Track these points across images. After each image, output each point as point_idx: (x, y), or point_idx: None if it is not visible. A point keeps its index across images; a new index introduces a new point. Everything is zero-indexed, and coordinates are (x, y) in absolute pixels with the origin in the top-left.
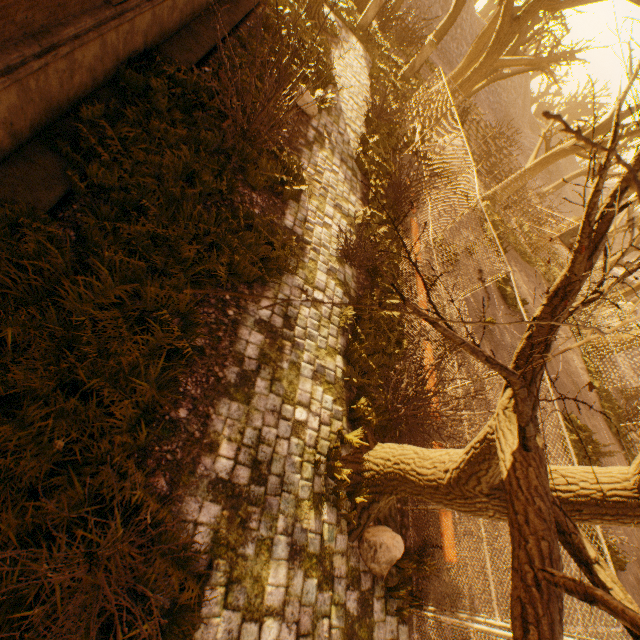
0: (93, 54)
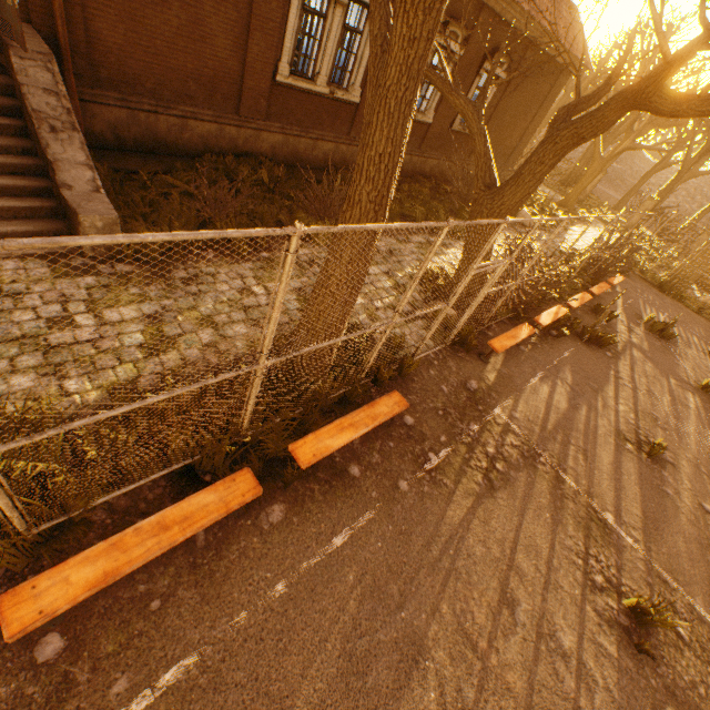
0: (405, 160)
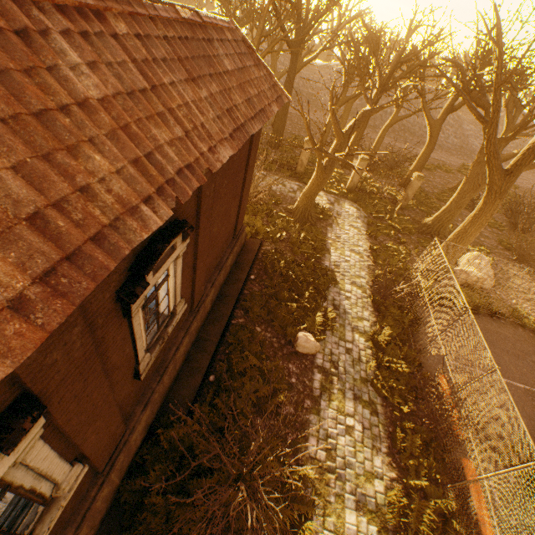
0: None
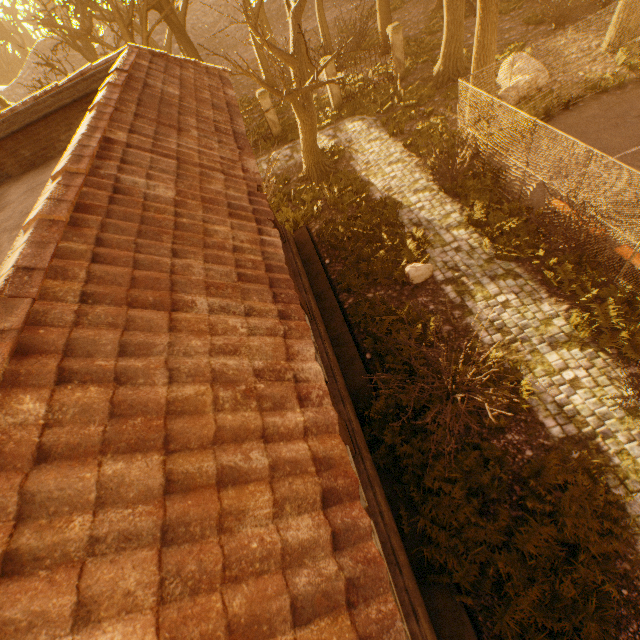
0: (380, 497)
